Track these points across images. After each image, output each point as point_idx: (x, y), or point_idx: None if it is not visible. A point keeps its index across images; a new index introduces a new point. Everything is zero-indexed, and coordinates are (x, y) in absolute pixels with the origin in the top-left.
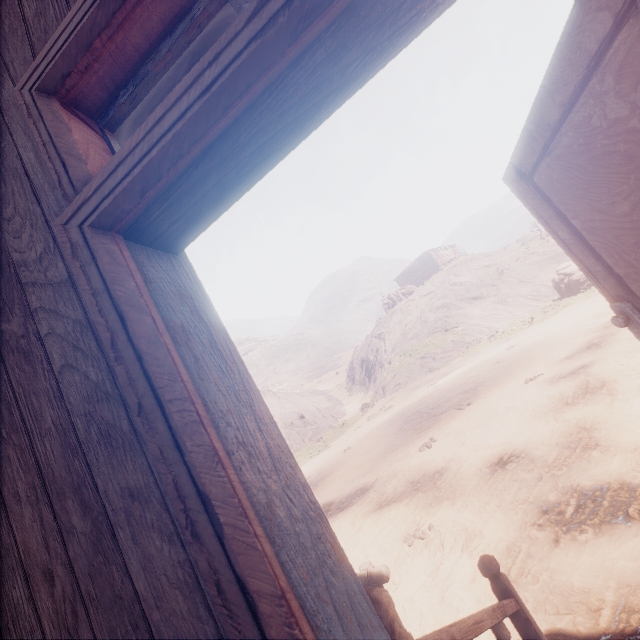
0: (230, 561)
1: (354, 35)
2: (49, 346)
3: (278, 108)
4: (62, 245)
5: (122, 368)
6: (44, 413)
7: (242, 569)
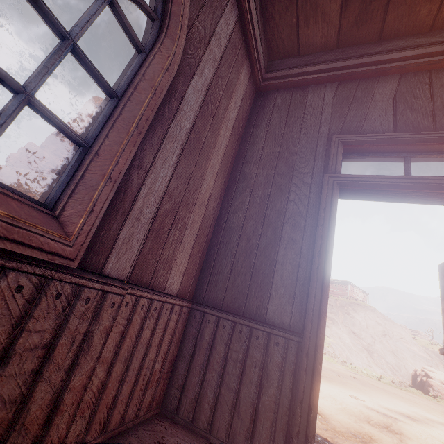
0: (324, 265)
1: (432, 196)
2: (291, 193)
3: (401, 195)
4: (325, 180)
5: (323, 215)
6: (276, 206)
7: (327, 268)
